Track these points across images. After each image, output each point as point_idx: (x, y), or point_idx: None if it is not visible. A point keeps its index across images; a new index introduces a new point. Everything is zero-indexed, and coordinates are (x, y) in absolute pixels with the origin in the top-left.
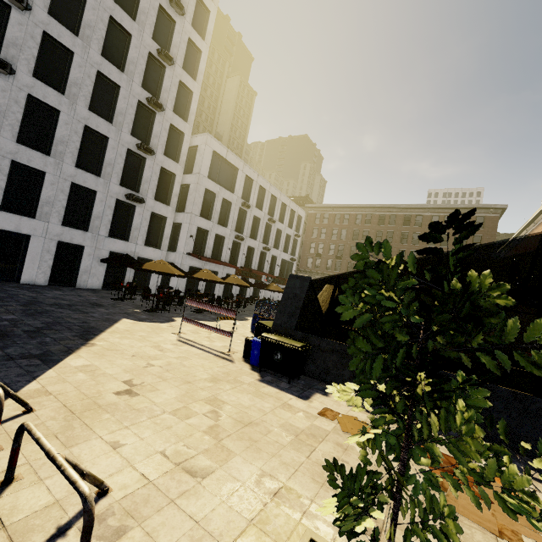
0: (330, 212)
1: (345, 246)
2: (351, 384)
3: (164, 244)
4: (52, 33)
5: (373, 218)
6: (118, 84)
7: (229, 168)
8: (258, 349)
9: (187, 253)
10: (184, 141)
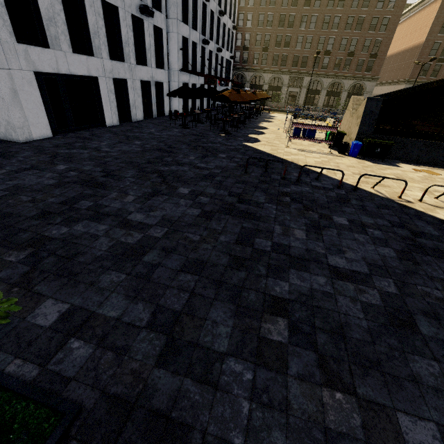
0: None
1: (272, 36)
2: None
3: (165, 62)
4: None
5: None
6: None
7: None
8: (358, 148)
9: (180, 69)
10: None
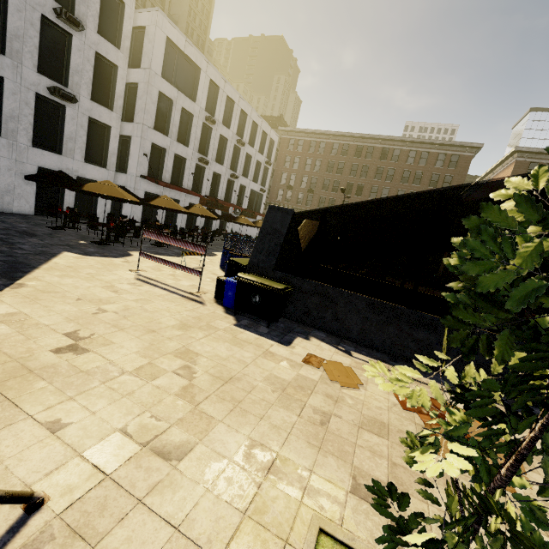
0: (305, 138)
1: (319, 179)
2: (406, 369)
3: (111, 162)
4: None
5: (350, 148)
6: None
7: (188, 67)
8: (233, 290)
9: (141, 176)
10: (125, 15)
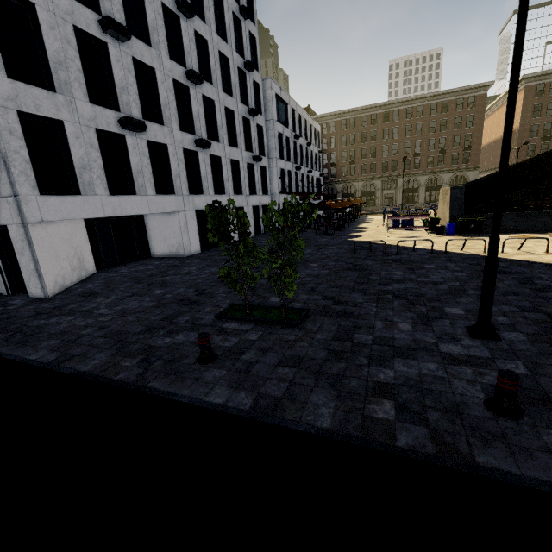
0: (336, 119)
1: (357, 151)
2: None
3: (268, 190)
4: (197, 29)
5: (378, 117)
6: (227, 57)
7: (282, 106)
8: (453, 228)
9: (280, 193)
10: (260, 92)
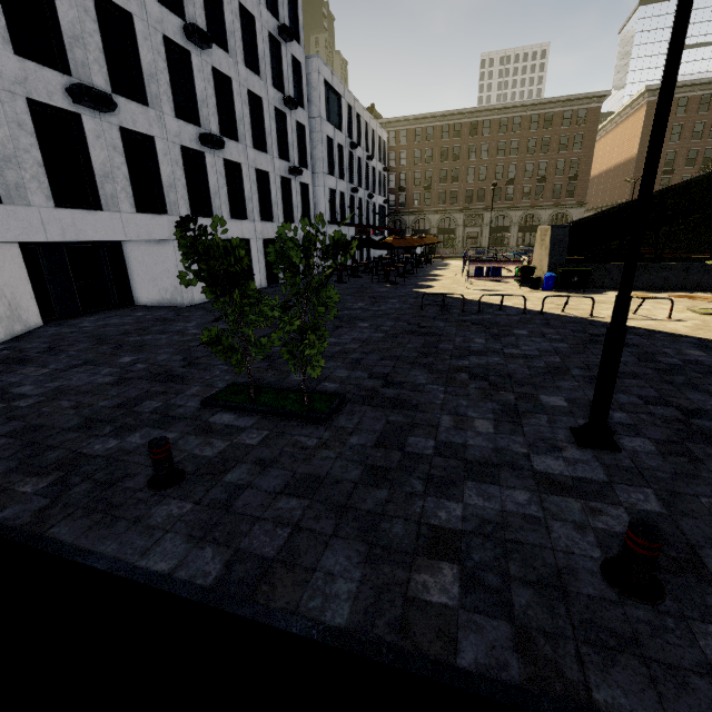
0: (408, 127)
1: (434, 172)
2: None
3: (312, 217)
4: None
5: (463, 128)
6: (252, 14)
7: (333, 99)
8: (552, 280)
9: (328, 222)
10: (302, 74)
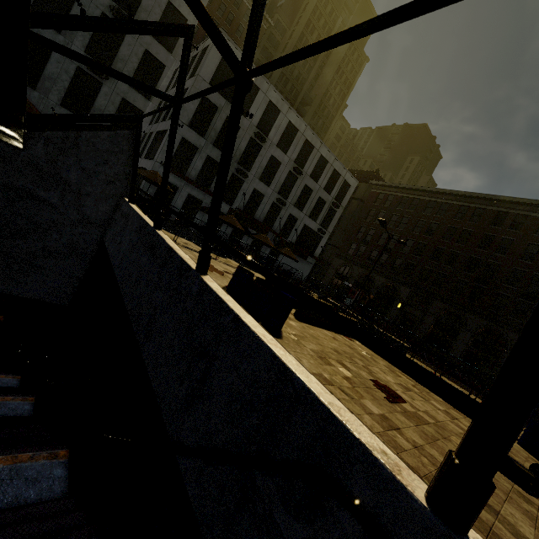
0: (397, 193)
1: (400, 238)
2: None
3: None
4: None
5: (449, 208)
6: None
7: None
8: None
9: (161, 162)
10: None
